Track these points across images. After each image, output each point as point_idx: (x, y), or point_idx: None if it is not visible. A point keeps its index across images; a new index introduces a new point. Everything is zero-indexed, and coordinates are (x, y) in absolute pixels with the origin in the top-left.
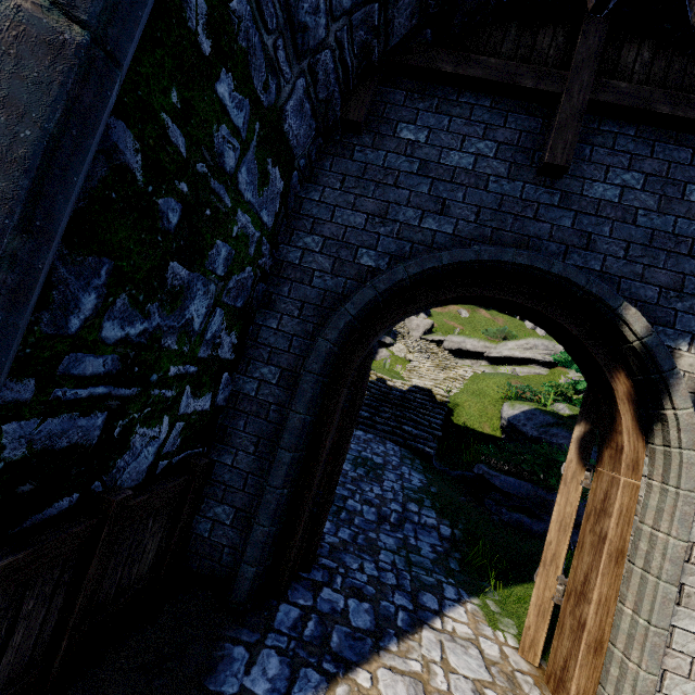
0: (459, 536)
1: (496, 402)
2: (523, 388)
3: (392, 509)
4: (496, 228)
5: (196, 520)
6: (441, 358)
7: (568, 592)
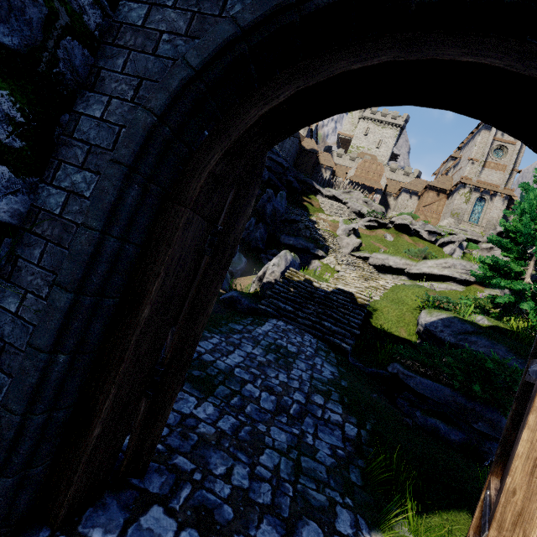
0: (366, 439)
1: (414, 310)
2: (442, 298)
3: (294, 399)
4: None
5: None
6: (365, 272)
7: None
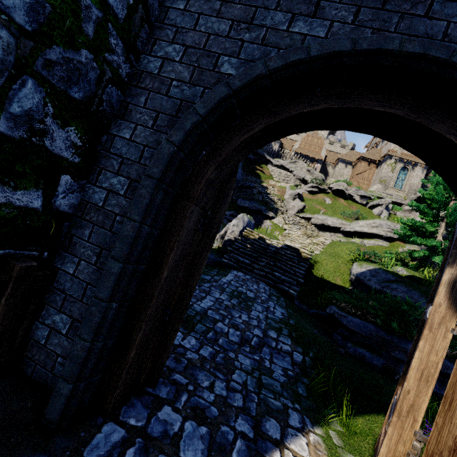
0: (309, 363)
1: (347, 262)
2: (370, 253)
3: (254, 334)
4: (378, 29)
5: (35, 326)
6: (308, 230)
7: (428, 453)
